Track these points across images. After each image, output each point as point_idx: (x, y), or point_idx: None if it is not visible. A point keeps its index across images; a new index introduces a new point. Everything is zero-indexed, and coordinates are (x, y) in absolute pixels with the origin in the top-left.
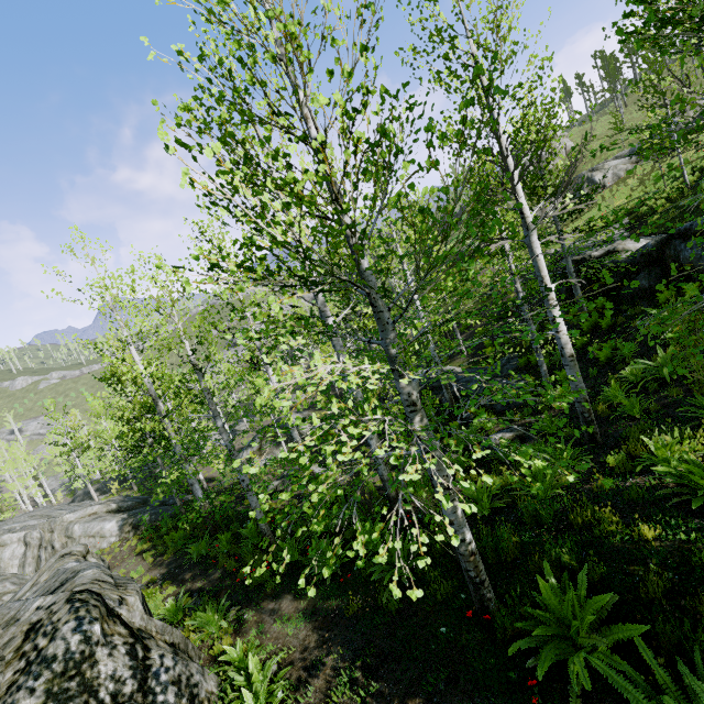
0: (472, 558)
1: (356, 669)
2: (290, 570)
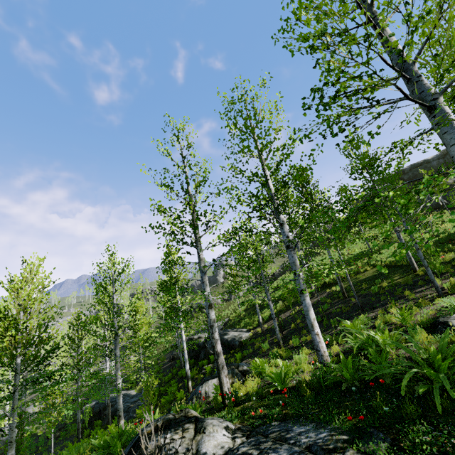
0: None
1: None
2: None
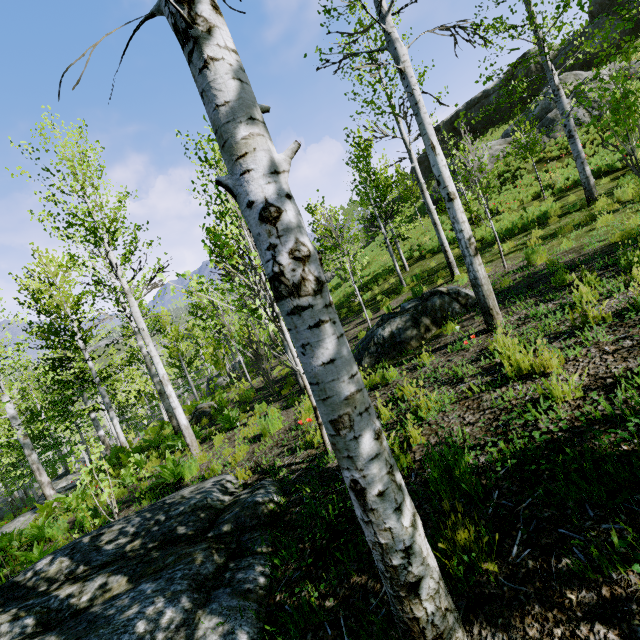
0: None
1: None
2: None
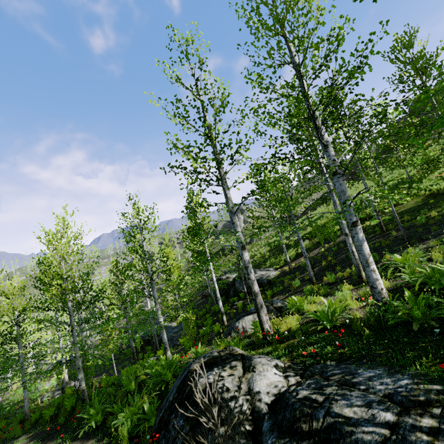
0: (83, 391)
1: (38, 442)
2: (32, 426)
